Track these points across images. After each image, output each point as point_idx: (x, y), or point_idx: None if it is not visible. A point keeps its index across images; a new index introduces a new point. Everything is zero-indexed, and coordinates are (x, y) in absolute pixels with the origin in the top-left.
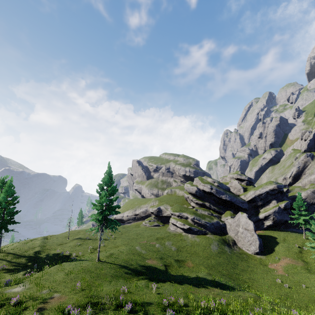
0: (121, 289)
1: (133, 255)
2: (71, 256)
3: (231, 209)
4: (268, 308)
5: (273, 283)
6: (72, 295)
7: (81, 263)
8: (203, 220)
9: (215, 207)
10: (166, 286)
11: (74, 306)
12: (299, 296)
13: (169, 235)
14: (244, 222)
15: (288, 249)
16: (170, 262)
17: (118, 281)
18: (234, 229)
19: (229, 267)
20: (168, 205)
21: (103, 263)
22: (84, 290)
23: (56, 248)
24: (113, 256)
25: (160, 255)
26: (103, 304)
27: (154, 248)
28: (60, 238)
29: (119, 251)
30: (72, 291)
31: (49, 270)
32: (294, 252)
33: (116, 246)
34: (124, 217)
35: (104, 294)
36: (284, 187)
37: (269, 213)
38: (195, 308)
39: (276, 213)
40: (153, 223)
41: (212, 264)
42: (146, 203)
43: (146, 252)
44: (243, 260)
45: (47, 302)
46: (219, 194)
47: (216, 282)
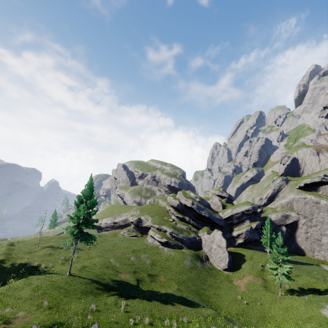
0: (89, 307)
1: (106, 269)
2: (40, 267)
3: (208, 225)
4: (223, 325)
5: (234, 299)
6: (38, 313)
7: (51, 277)
8: (181, 235)
9: (194, 222)
10: (135, 303)
11: (39, 326)
12: (253, 311)
13: (146, 247)
14: (218, 239)
15: (252, 267)
16: (142, 277)
17: (87, 298)
18: (208, 245)
19: (198, 283)
20: (149, 216)
21: (74, 277)
22: (51, 308)
23: (24, 257)
24: (86, 269)
25: (134, 269)
26: (70, 323)
27: (129, 261)
28: (29, 245)
29: (92, 264)
30: (38, 310)
31: (14, 285)
32: (257, 270)
33: (90, 257)
34: (102, 224)
35: (72, 313)
36: (259, 207)
37: (242, 232)
38: (158, 327)
39: (248, 233)
40: (131, 233)
41: (183, 279)
42: (127, 211)
43: (120, 265)
44: (212, 276)
45: (11, 322)
46: (199, 210)
47: (183, 298)
